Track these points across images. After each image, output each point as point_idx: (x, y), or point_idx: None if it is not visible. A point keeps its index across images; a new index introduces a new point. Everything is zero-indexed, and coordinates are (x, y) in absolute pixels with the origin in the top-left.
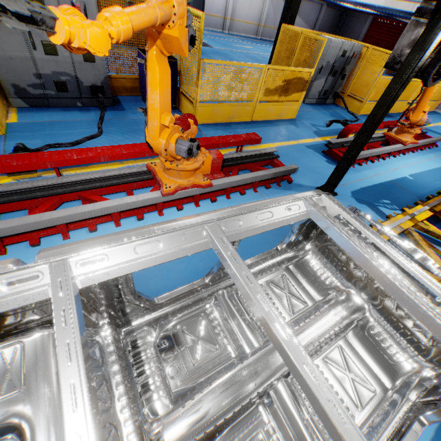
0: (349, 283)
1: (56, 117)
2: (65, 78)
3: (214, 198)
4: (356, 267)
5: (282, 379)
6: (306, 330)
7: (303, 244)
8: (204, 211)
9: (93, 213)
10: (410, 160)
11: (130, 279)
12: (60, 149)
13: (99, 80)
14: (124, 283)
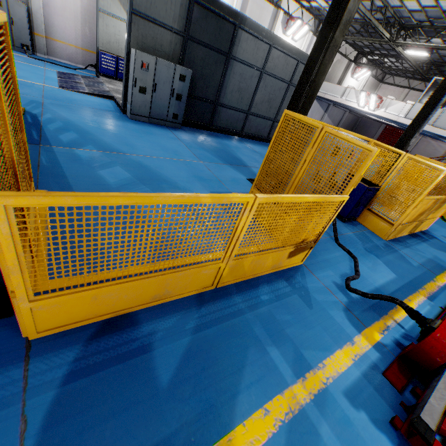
0: None
1: None
2: None
3: None
4: None
5: None
6: None
7: None
8: None
9: None
10: None
11: None
12: (355, 282)
13: None
14: None
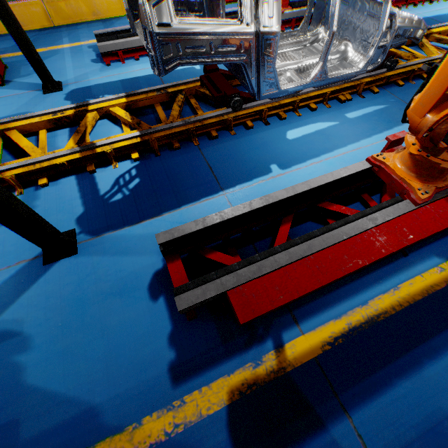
0: (342, 39)
1: None
2: None
3: None
4: (344, 21)
5: (293, 70)
6: (309, 57)
7: (317, 31)
8: None
9: None
10: None
11: (224, 2)
12: None
13: None
14: (222, 4)
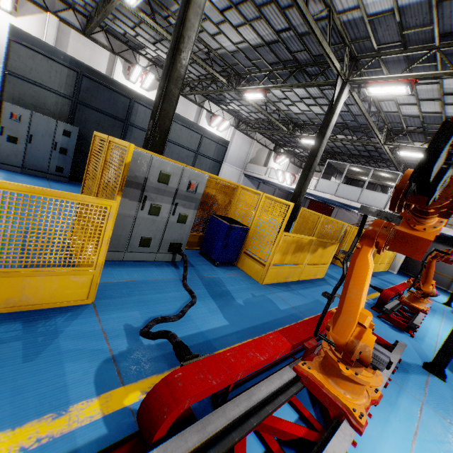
0: None
1: (136, 275)
2: (153, 235)
3: None
4: None
5: None
6: None
7: None
8: (384, 425)
9: None
10: (433, 322)
11: None
12: (167, 324)
13: (181, 237)
14: None
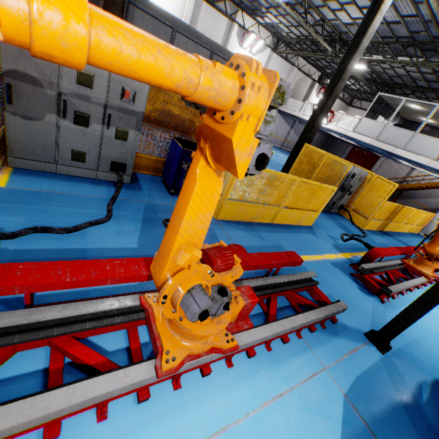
0: None
1: (58, 187)
2: (87, 149)
3: (253, 352)
4: None
5: None
6: None
7: None
8: (240, 379)
9: (64, 410)
10: None
11: None
12: (49, 235)
13: (124, 157)
14: None
